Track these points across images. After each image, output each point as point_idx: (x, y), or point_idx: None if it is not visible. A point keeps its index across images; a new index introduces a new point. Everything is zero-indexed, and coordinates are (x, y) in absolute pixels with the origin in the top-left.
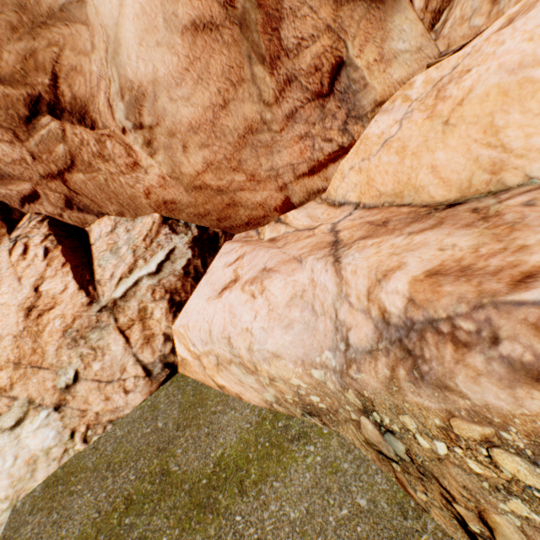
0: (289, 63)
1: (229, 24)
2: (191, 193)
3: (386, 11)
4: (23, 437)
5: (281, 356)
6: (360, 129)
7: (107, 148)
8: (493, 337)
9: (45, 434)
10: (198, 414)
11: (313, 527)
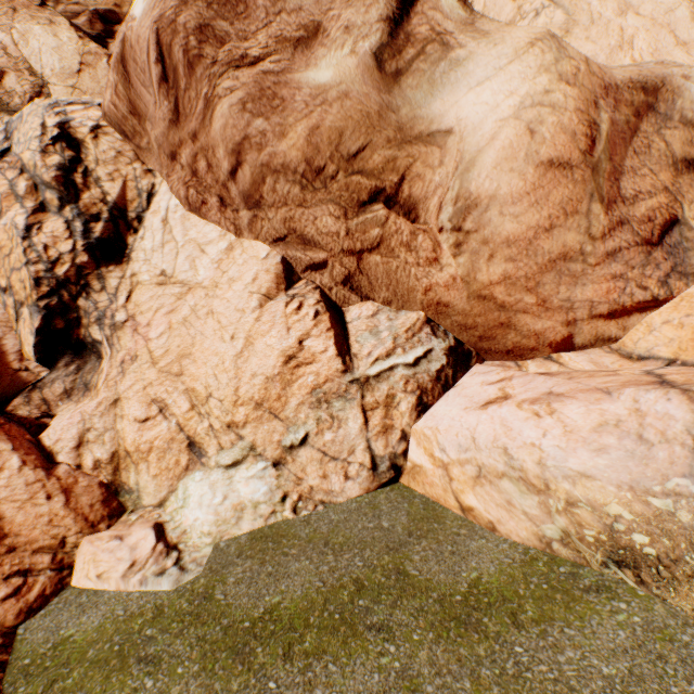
0: (624, 209)
1: (584, 166)
2: (471, 301)
3: None
4: (235, 480)
5: (593, 477)
6: (682, 286)
7: (416, 241)
8: None
9: (257, 487)
10: (435, 529)
11: (645, 691)
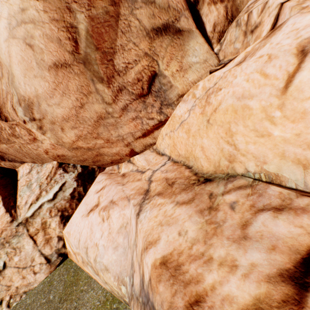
0: (120, 79)
1: (77, 63)
2: (73, 151)
3: (184, 39)
4: None
5: (109, 270)
6: (171, 110)
7: (17, 131)
8: None
9: None
10: (73, 291)
11: None
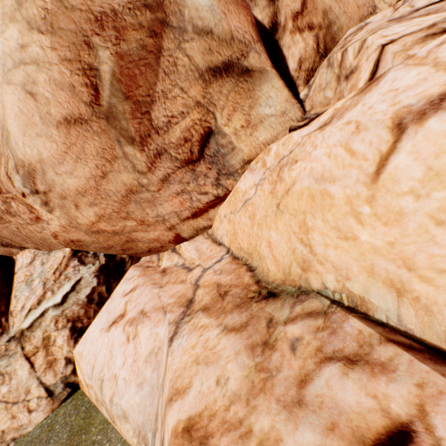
0: (160, 139)
1: (96, 118)
2: (92, 235)
3: (255, 82)
4: None
5: (128, 418)
6: (233, 182)
7: (13, 207)
8: None
9: None
10: (81, 442)
11: None
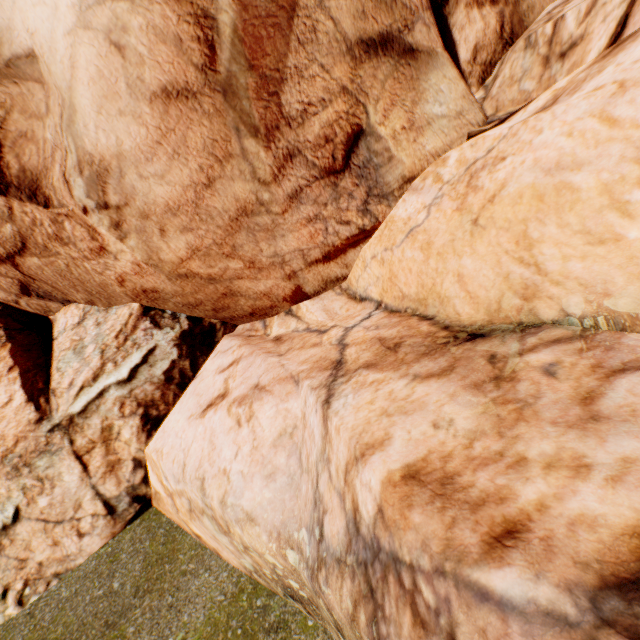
0: (292, 134)
1: (210, 91)
2: (176, 281)
3: (420, 68)
4: None
5: (256, 520)
6: (386, 209)
7: (66, 230)
8: (450, 635)
9: None
10: (165, 574)
11: None
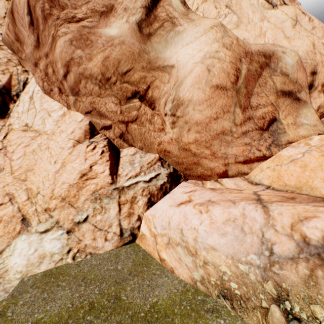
0: (251, 112)
1: (232, 90)
2: (180, 151)
3: (300, 105)
4: (44, 240)
5: (217, 249)
6: (277, 150)
7: (154, 119)
8: None
9: (55, 244)
10: (144, 271)
11: None
